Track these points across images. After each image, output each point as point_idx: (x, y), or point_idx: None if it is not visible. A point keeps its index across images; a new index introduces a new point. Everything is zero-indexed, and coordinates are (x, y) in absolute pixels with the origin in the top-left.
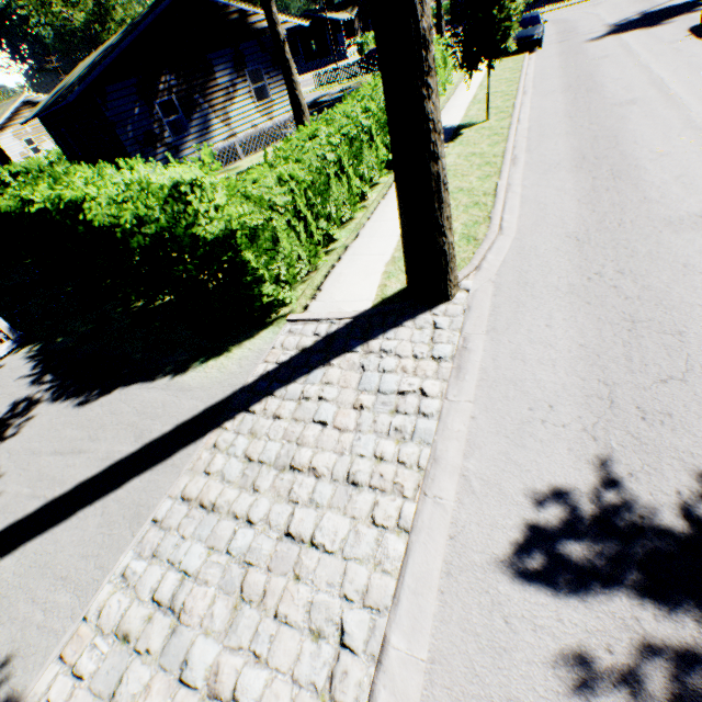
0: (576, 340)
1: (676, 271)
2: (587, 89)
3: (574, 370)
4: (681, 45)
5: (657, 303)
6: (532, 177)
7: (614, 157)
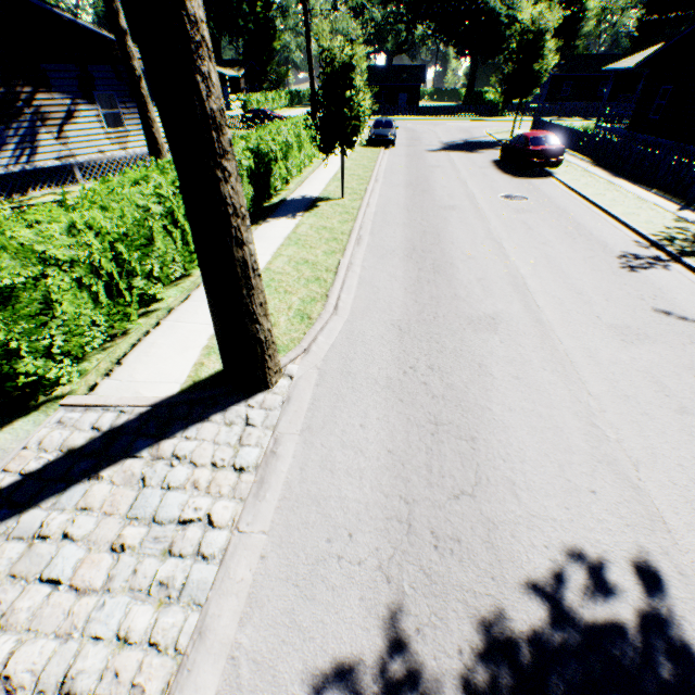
0: (386, 445)
1: (473, 370)
2: (423, 189)
3: (380, 483)
4: (487, 171)
5: (457, 404)
6: (372, 259)
7: (437, 253)
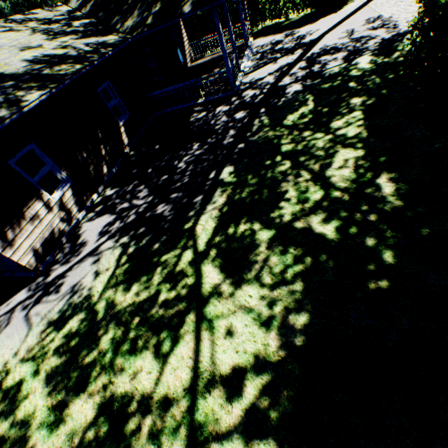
0: None
1: None
2: None
3: None
4: None
5: None
6: None
7: None
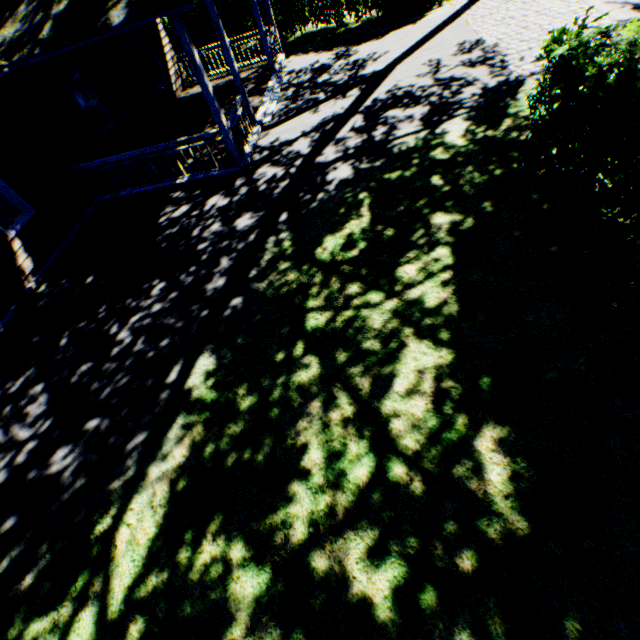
0: None
1: None
2: None
3: None
4: None
5: None
6: None
7: None
